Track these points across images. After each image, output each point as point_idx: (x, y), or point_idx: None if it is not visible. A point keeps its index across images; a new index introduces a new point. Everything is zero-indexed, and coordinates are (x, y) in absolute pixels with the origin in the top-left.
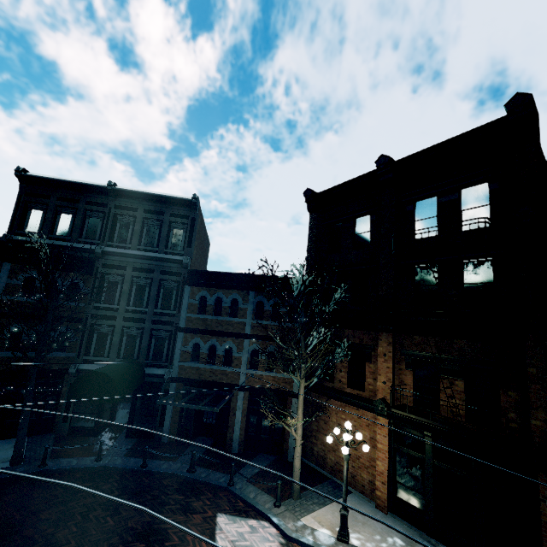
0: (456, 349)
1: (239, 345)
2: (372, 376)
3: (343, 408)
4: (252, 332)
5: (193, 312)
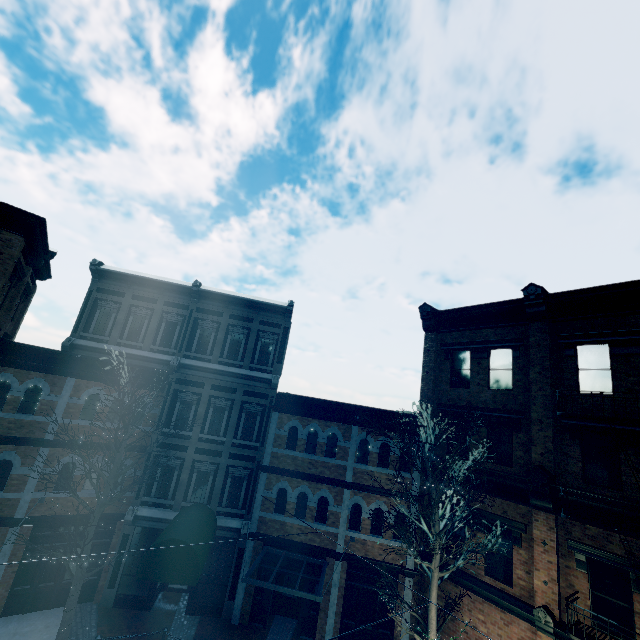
0: None
1: (337, 496)
2: (523, 567)
3: (480, 604)
4: (354, 480)
5: (280, 446)
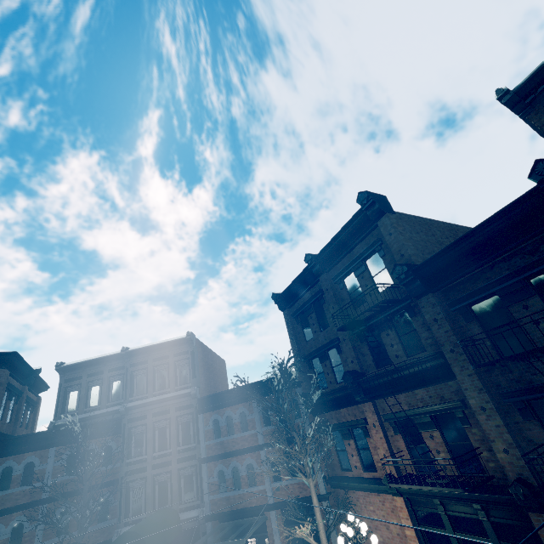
0: (419, 399)
1: (258, 459)
2: (376, 452)
3: (367, 497)
4: (265, 441)
5: (210, 438)
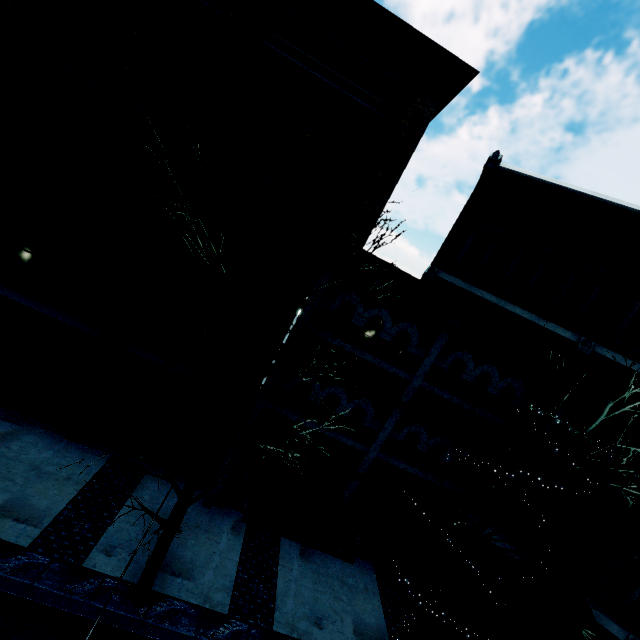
0: None
1: None
2: None
3: None
4: None
5: None
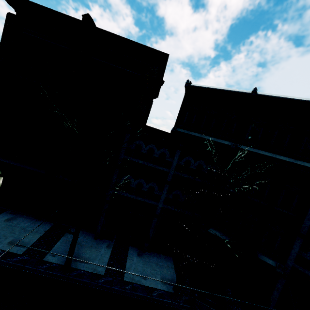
0: None
1: None
2: None
3: None
4: None
5: None
